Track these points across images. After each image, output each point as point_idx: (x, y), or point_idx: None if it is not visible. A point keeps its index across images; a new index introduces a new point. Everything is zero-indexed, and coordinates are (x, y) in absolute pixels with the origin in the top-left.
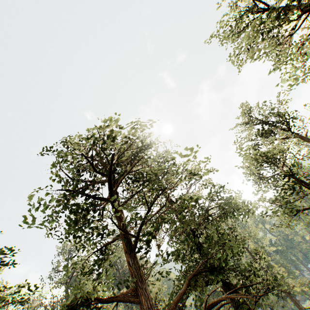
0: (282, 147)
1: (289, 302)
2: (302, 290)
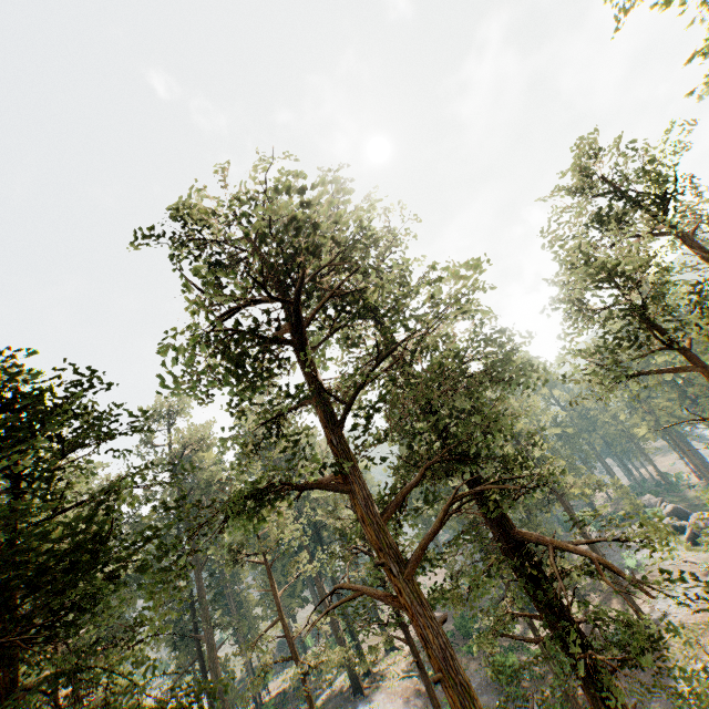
0: (638, 258)
1: (558, 508)
2: (584, 493)
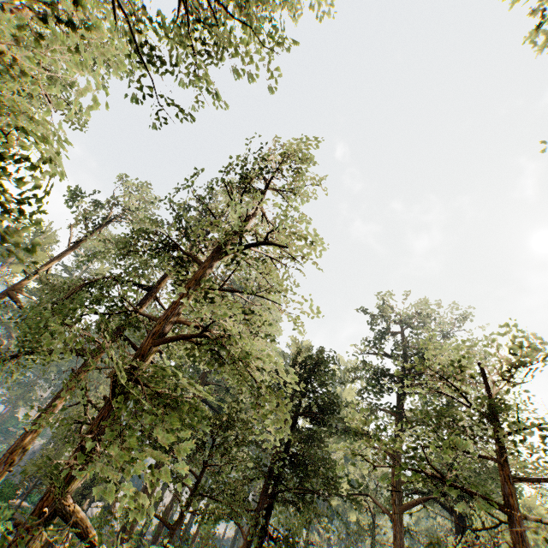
0: None
1: None
2: None
